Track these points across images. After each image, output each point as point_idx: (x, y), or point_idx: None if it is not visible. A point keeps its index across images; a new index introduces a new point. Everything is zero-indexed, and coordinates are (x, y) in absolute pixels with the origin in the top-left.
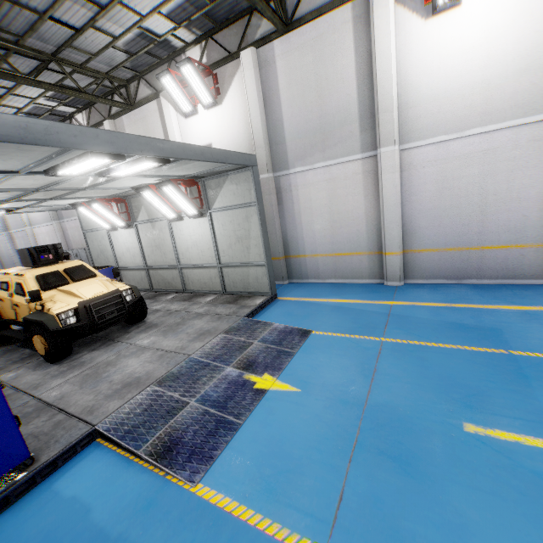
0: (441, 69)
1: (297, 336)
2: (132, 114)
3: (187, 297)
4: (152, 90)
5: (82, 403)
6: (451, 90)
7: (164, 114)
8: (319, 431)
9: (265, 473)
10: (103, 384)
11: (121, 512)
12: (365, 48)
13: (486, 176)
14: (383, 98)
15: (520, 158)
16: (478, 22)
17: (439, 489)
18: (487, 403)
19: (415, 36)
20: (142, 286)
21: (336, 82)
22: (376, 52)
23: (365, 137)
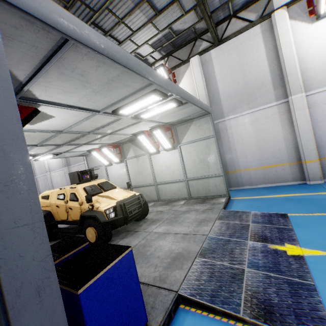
0: None
1: (279, 217)
2: None
3: (164, 203)
4: None
5: (148, 274)
6: None
7: None
8: None
9: None
10: (154, 259)
11: None
12: (271, 45)
13: None
14: (289, 68)
15: None
16: None
17: None
18: None
19: (305, 33)
20: None
21: (253, 65)
22: (281, 44)
23: (277, 92)
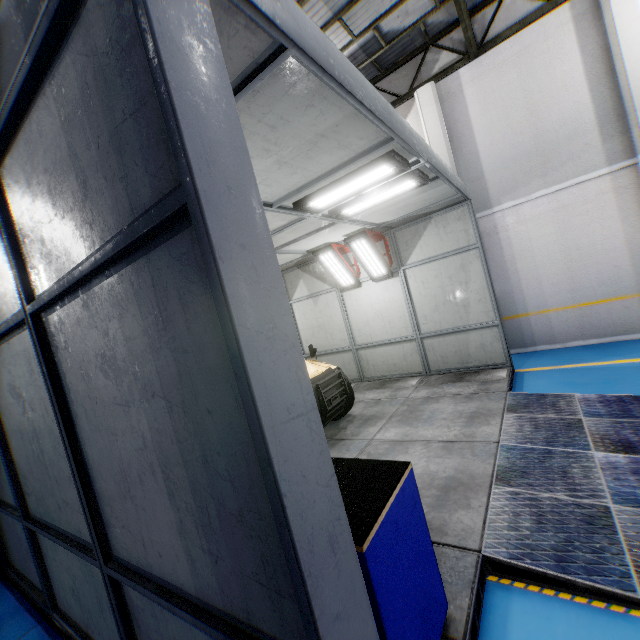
0: None
1: None
2: None
3: (374, 385)
4: None
5: None
6: None
7: None
8: None
9: None
10: None
11: None
12: (596, 45)
13: None
14: (638, 92)
15: None
16: None
17: None
18: None
19: None
20: None
21: (555, 92)
22: (619, 42)
23: (610, 145)
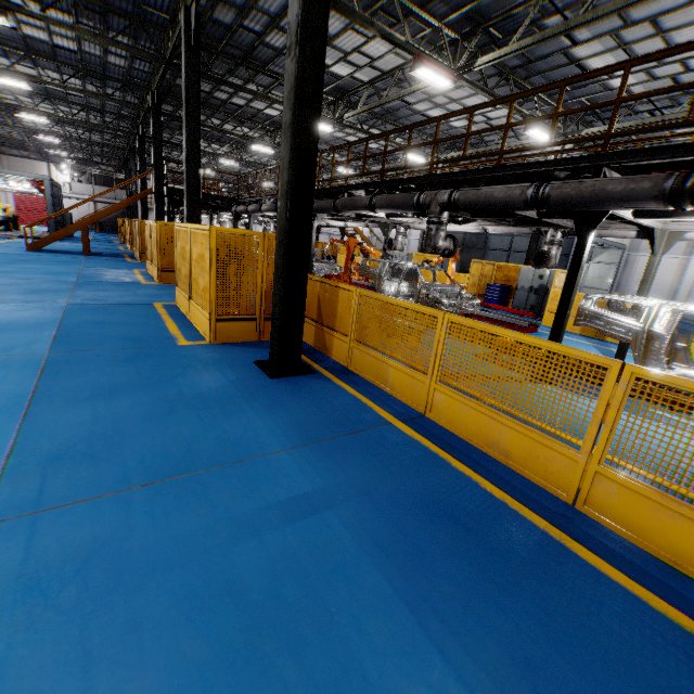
0: None
1: None
2: None
3: None
4: None
5: None
6: None
7: None
8: None
9: None
10: None
11: None
12: None
13: None
14: None
15: None
16: None
17: None
18: None
19: None
20: None
21: None
22: None
23: (685, 249)
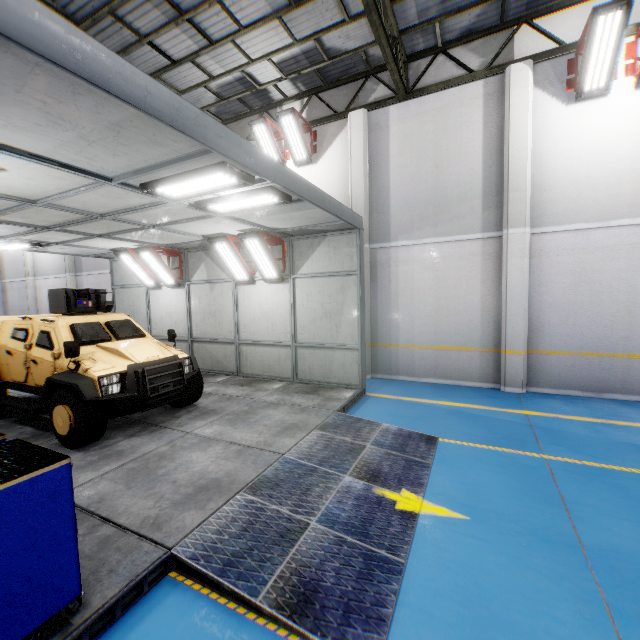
0: (582, 154)
1: (421, 442)
2: None
3: (244, 381)
4: None
5: (138, 511)
6: (594, 176)
7: None
8: (536, 584)
9: None
10: (164, 485)
11: None
12: (495, 124)
13: (633, 273)
14: (514, 176)
15: None
16: (626, 113)
17: None
18: None
19: (554, 118)
20: None
21: (458, 155)
22: (510, 128)
23: (488, 215)
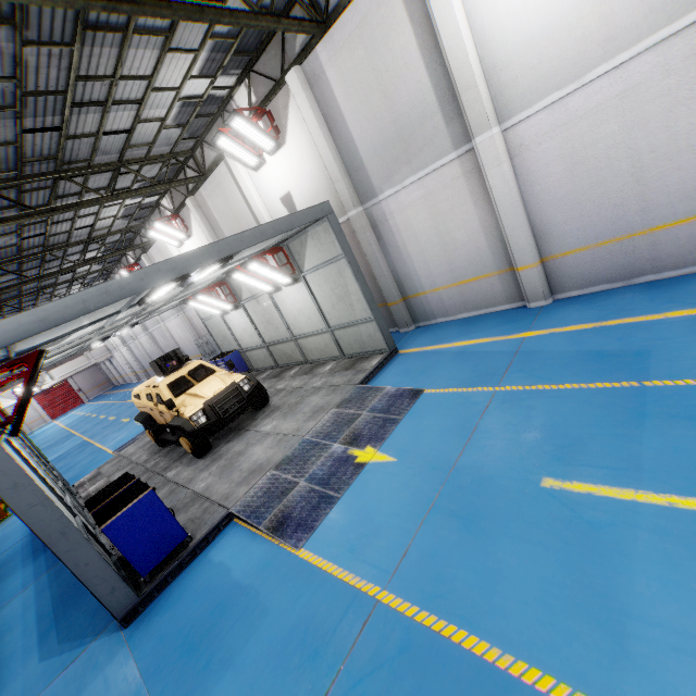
0: (528, 1)
1: (407, 399)
2: (207, 183)
3: (308, 369)
4: (216, 151)
5: (221, 491)
6: (550, 25)
7: (234, 176)
8: (403, 498)
9: (351, 538)
10: (236, 473)
11: (249, 571)
12: (421, 14)
13: (632, 130)
14: (459, 73)
15: (678, 87)
16: None
17: (490, 543)
18: (580, 453)
19: None
20: (268, 364)
21: (399, 71)
22: (434, 15)
23: (453, 128)
